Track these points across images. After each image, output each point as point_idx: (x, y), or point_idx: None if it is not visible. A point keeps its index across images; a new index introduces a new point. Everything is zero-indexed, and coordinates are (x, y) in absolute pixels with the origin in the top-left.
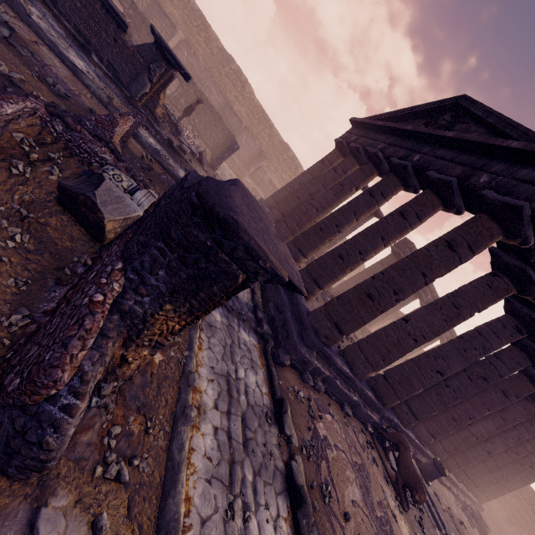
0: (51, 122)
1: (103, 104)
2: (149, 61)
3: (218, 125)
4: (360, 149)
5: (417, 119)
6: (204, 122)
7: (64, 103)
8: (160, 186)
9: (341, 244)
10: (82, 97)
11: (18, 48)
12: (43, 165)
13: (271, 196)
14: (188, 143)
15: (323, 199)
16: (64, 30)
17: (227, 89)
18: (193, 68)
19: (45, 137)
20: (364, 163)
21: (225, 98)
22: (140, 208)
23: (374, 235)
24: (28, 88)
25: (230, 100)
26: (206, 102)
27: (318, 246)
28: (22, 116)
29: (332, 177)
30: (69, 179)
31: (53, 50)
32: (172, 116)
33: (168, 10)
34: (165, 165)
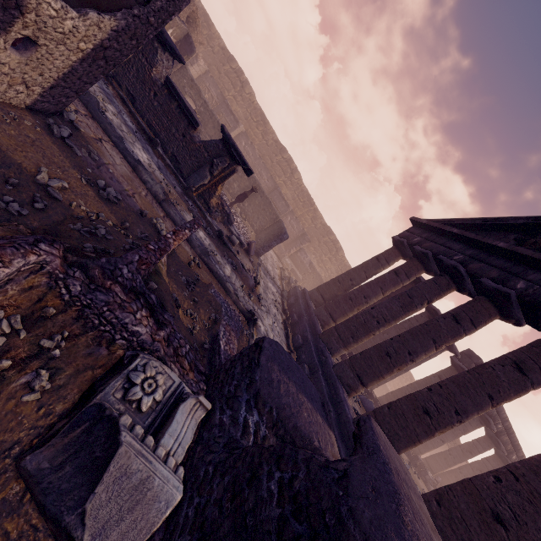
0: (65, 279)
1: (157, 200)
2: (213, 156)
3: (267, 210)
4: (429, 255)
5: (501, 231)
6: (253, 205)
7: (111, 208)
8: (205, 308)
9: (425, 391)
10: (135, 197)
11: (75, 149)
12: (20, 374)
13: (316, 288)
14: (238, 232)
15: (386, 310)
16: (136, 125)
17: (277, 174)
18: (248, 155)
19: (46, 307)
20: (433, 270)
21: (274, 182)
22: (177, 481)
23: (478, 390)
24: (69, 196)
25: (278, 184)
26: (258, 188)
27: (384, 375)
28: (16, 278)
29: (392, 281)
30: (64, 388)
31: (117, 146)
32: (226, 206)
33: (233, 108)
34: (212, 266)
